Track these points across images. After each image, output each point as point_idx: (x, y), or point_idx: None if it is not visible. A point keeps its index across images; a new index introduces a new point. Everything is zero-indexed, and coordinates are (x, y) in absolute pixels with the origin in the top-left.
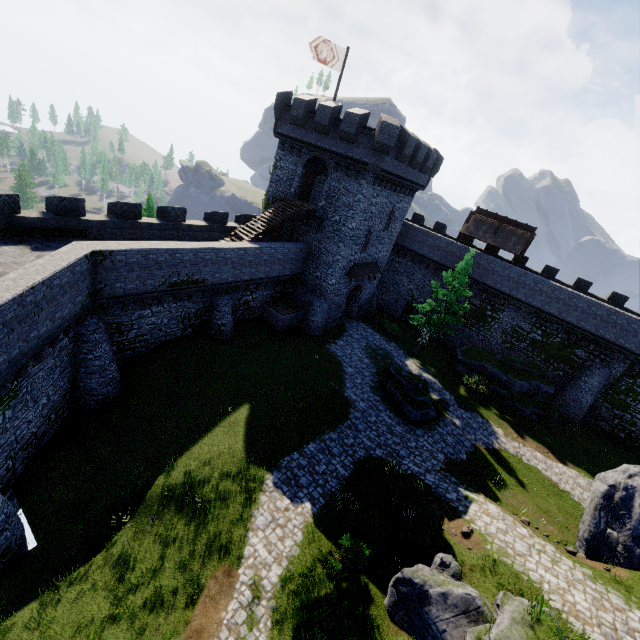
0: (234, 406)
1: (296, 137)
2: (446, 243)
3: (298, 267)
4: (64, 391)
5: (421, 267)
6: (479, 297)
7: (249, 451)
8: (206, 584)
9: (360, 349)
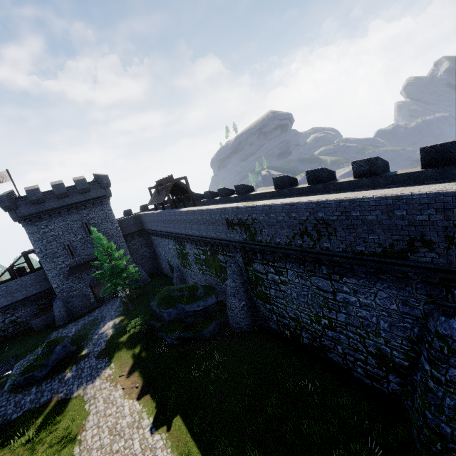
0: None
1: None
2: (150, 216)
3: (45, 285)
4: None
5: (158, 237)
6: (176, 242)
7: None
8: None
9: (81, 324)
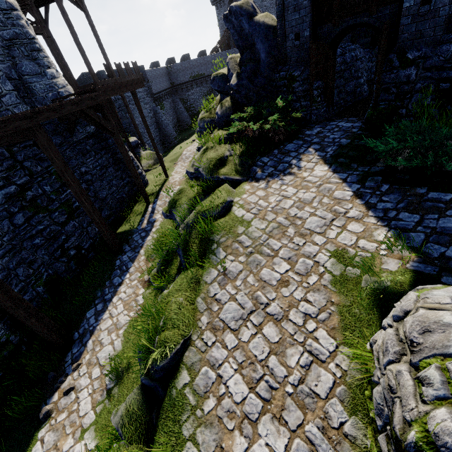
0: None
1: None
2: None
3: None
4: (176, 121)
5: None
6: None
7: None
8: None
9: None
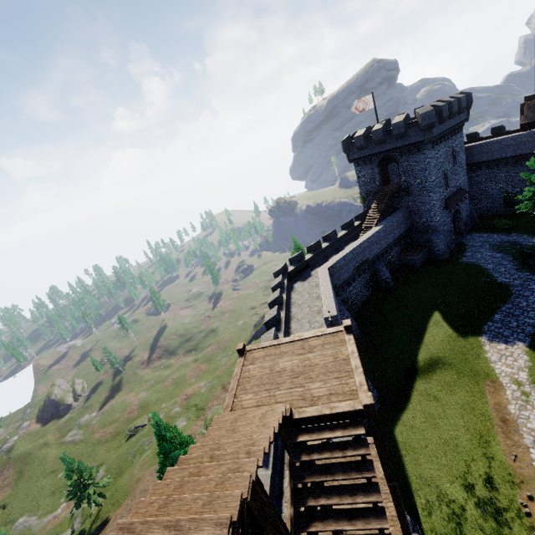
0: (428, 315)
1: (365, 155)
2: (512, 139)
3: (407, 223)
4: None
5: (500, 168)
6: None
7: (458, 331)
8: (484, 389)
9: (487, 251)
